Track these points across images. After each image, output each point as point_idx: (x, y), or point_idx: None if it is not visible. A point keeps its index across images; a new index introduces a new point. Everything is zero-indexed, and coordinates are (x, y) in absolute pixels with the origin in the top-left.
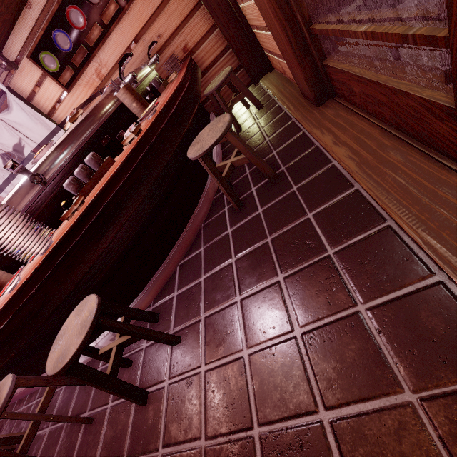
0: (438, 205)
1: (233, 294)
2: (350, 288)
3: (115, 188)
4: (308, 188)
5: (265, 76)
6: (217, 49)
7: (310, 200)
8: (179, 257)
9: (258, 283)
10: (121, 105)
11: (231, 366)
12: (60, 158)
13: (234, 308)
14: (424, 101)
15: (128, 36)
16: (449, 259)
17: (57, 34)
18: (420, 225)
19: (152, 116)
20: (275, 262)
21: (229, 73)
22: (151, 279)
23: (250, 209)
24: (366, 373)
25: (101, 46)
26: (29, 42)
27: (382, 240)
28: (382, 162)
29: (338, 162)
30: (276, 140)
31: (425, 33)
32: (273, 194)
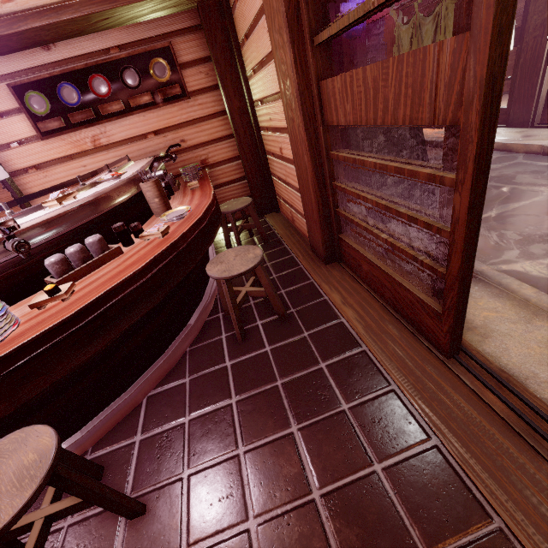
0: (427, 379)
1: (233, 444)
2: (367, 446)
3: (130, 288)
4: (320, 338)
5: (271, 214)
6: (234, 175)
7: (322, 350)
8: (151, 385)
9: (268, 432)
10: (139, 193)
11: (231, 544)
12: (55, 228)
13: (235, 462)
14: (420, 300)
15: (150, 125)
16: (440, 426)
17: (66, 86)
18: (417, 393)
19: (178, 220)
20: (288, 410)
21: (249, 204)
22: (102, 412)
23: (255, 344)
24: (388, 537)
25: (114, 120)
26: (22, 74)
27: (389, 402)
28: (383, 332)
29: (346, 321)
30: (285, 280)
31: (430, 264)
32: (283, 334)
